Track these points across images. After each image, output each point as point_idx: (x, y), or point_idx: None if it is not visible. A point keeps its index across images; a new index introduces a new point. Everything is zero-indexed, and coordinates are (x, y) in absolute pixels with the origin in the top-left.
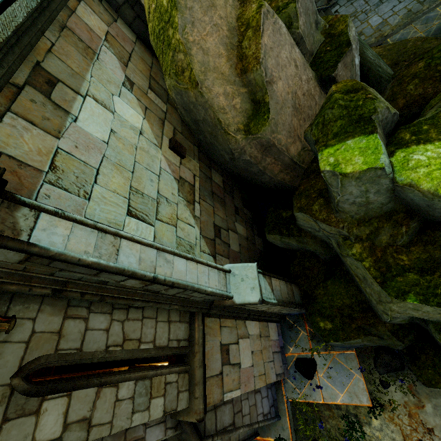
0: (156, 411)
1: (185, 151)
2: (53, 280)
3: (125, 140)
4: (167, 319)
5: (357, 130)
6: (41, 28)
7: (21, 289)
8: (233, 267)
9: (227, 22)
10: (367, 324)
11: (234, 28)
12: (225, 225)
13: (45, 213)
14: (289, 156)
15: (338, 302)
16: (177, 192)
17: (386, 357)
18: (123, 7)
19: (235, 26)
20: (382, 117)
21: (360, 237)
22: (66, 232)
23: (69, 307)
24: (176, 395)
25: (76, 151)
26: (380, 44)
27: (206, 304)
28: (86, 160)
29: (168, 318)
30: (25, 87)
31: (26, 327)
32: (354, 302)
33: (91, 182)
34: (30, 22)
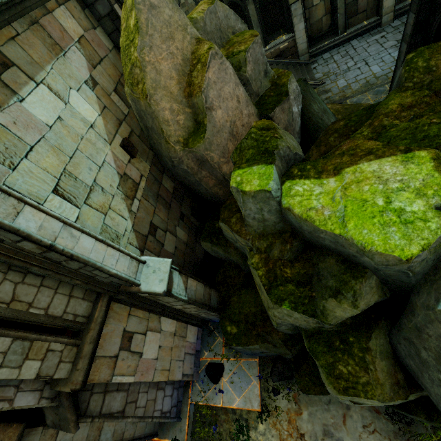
0: (28, 372)
1: (137, 152)
2: None
3: (72, 128)
4: (68, 293)
5: (262, 160)
6: (9, 19)
7: None
8: (149, 259)
9: (182, 53)
10: (265, 331)
11: (188, 59)
12: (164, 226)
13: None
14: (221, 173)
15: (246, 310)
16: (117, 185)
17: (281, 366)
18: (105, 19)
19: (189, 58)
20: (284, 154)
21: (260, 249)
22: None
23: None
24: (56, 363)
25: (14, 126)
26: (341, 102)
27: (114, 288)
28: (22, 136)
29: (70, 293)
30: None
31: None
32: (259, 310)
33: (21, 156)
34: None
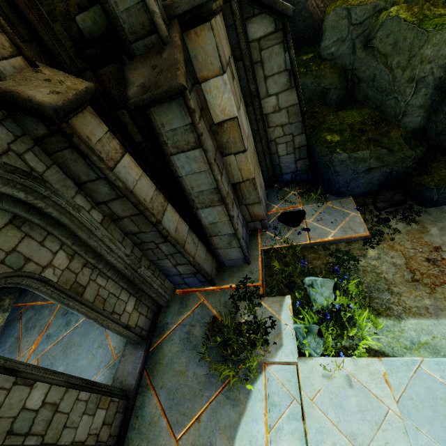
0: None
1: None
2: None
3: None
4: None
5: None
6: None
7: None
8: None
9: None
10: (379, 133)
11: None
12: None
13: None
14: None
15: (349, 120)
16: None
17: (388, 193)
18: None
19: None
20: None
21: (397, 3)
22: None
23: None
24: None
25: None
26: None
27: None
28: None
29: None
30: None
31: None
32: (367, 118)
33: None
34: None
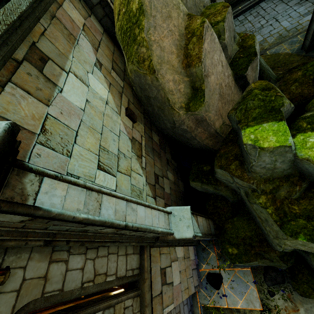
0: None
1: (136, 117)
2: (45, 232)
3: (96, 108)
4: (124, 253)
5: (270, 117)
6: (38, 16)
7: (18, 244)
8: (173, 209)
9: (178, 29)
10: (262, 251)
11: (183, 34)
12: (161, 173)
13: (47, 177)
14: (214, 128)
15: (242, 234)
16: (131, 149)
17: (273, 273)
18: (96, 7)
19: (183, 33)
20: (286, 109)
21: (265, 191)
22: (63, 193)
23: (54, 252)
24: None
25: (61, 116)
26: (262, 54)
27: (153, 239)
28: (68, 124)
29: (125, 252)
30: (23, 62)
31: (18, 276)
32: (253, 234)
33: (72, 142)
34: (31, 10)
